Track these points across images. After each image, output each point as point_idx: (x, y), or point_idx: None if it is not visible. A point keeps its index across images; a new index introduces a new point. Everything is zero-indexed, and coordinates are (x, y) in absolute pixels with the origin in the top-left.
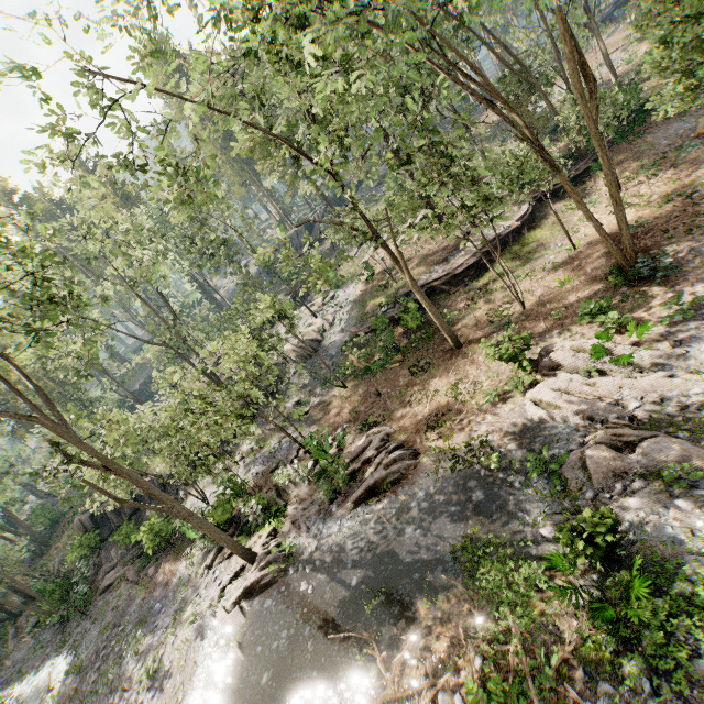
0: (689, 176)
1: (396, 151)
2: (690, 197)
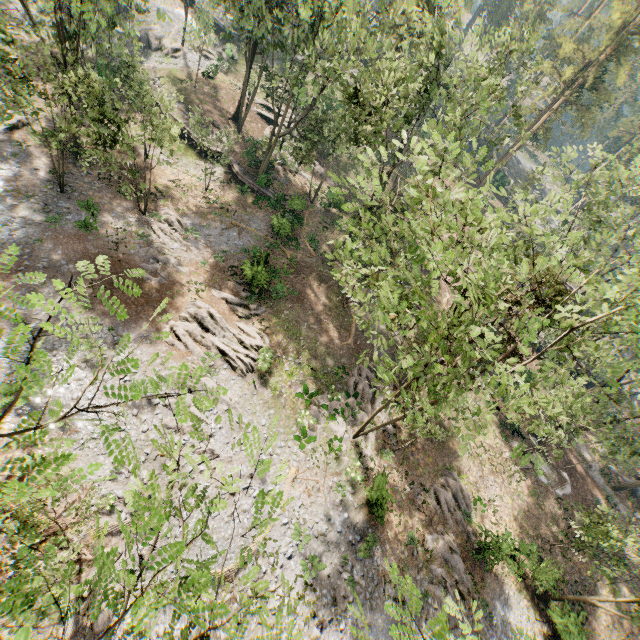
0: (184, 206)
1: (255, 42)
2: (152, 194)
